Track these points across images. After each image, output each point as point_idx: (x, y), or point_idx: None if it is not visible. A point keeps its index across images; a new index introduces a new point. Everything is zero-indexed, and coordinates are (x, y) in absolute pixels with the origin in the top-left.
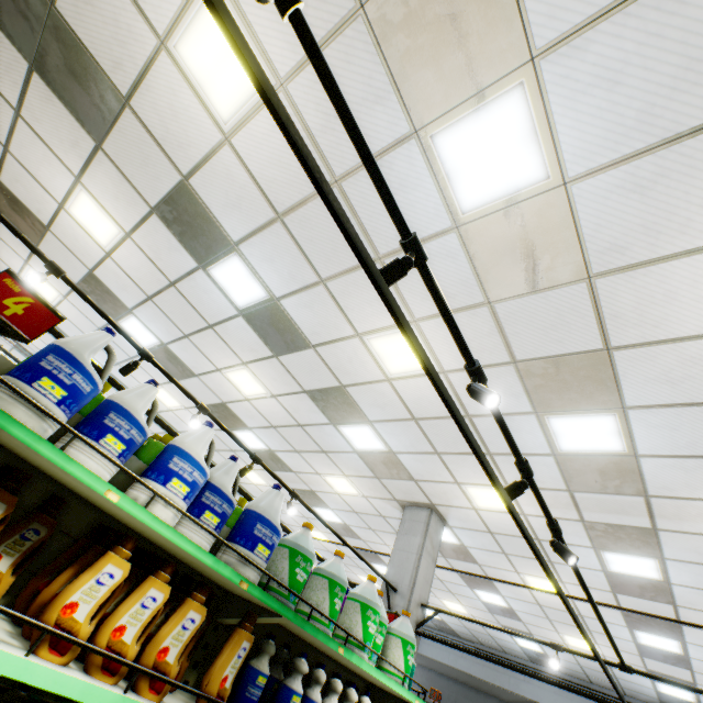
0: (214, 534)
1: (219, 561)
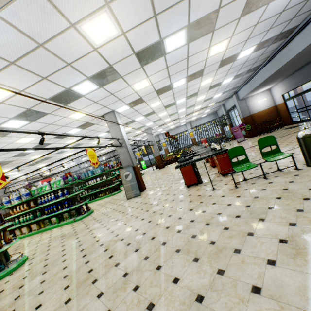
0: (19, 200)
1: (20, 202)
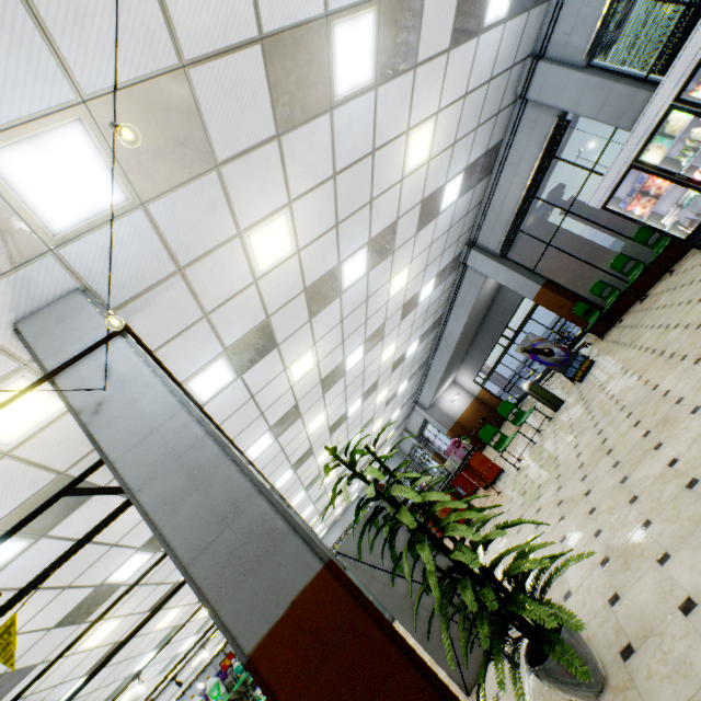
0: None
1: None
